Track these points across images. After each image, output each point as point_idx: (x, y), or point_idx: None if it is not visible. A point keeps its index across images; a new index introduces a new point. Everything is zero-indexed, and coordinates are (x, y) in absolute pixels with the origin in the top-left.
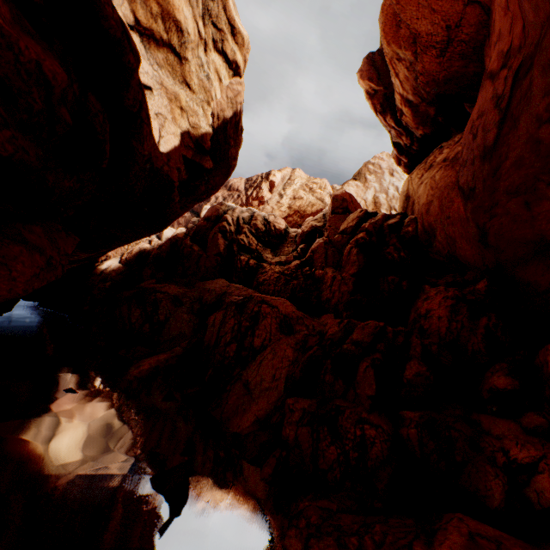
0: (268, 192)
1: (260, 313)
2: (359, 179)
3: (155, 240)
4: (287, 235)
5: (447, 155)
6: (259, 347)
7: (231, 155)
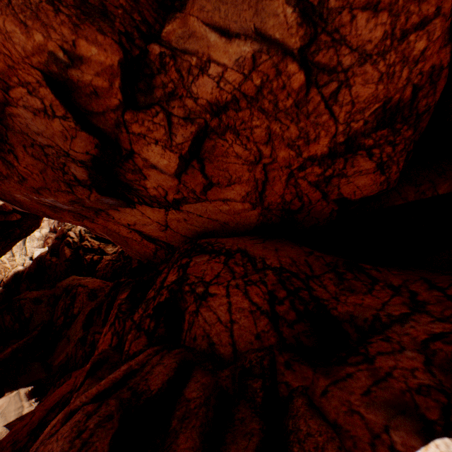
0: None
1: (77, 293)
2: None
3: (27, 262)
4: None
5: None
6: (78, 313)
7: None
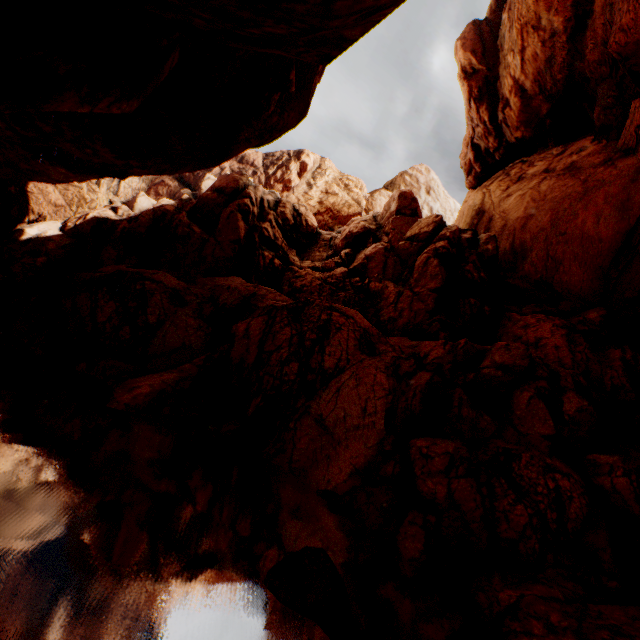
0: (297, 177)
1: (332, 323)
2: (392, 190)
3: (123, 207)
4: (318, 237)
5: (548, 166)
6: (333, 370)
7: (313, 87)
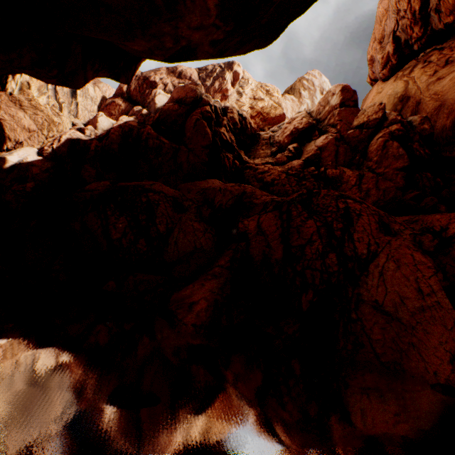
0: (231, 86)
1: (351, 210)
2: (293, 94)
3: (89, 128)
4: (258, 137)
5: None
6: (366, 255)
7: None
